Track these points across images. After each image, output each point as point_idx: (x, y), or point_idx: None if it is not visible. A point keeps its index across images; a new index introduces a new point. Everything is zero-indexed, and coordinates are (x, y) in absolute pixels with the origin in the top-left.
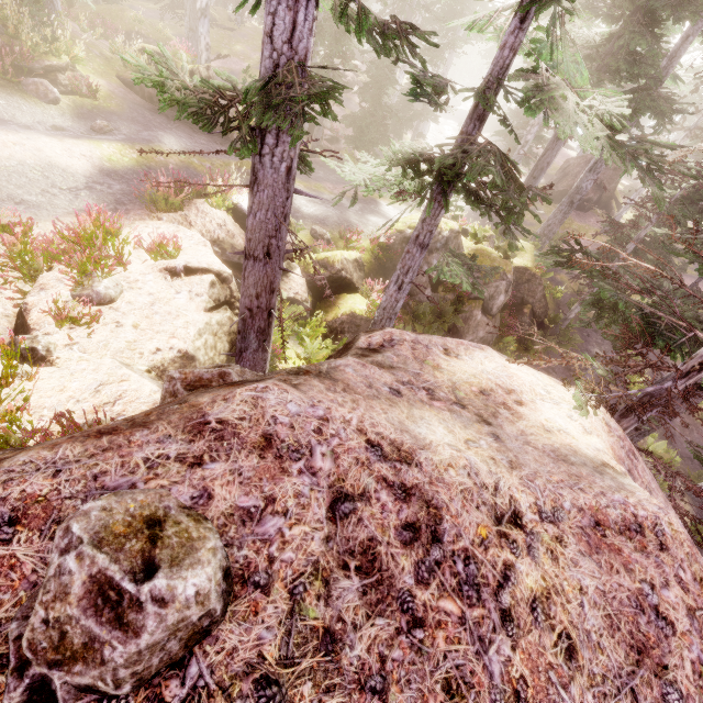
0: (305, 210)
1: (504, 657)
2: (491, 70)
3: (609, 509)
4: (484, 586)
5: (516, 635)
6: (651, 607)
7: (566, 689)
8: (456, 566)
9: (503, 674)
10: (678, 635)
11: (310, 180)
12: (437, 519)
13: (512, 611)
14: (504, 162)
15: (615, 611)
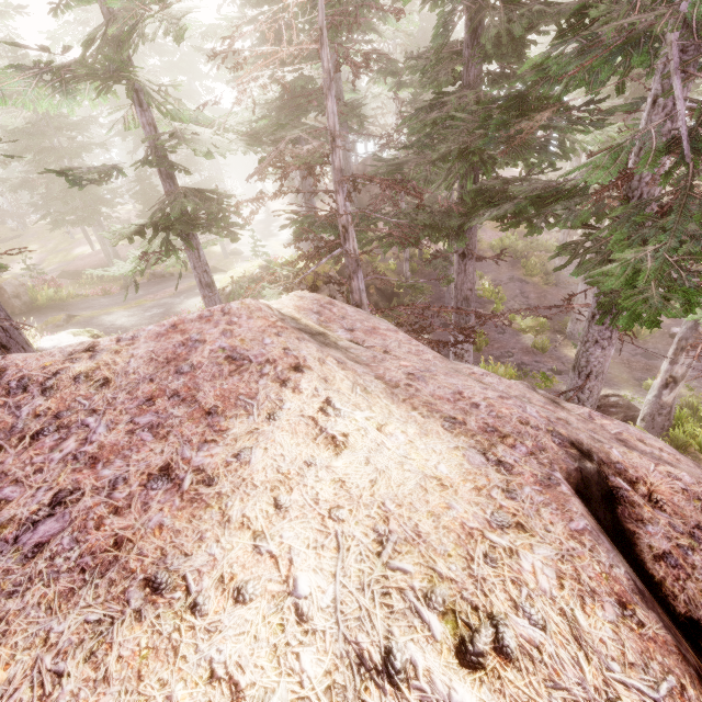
0: (128, 324)
1: (36, 406)
2: (150, 144)
3: (188, 316)
4: (33, 384)
5: (54, 394)
6: (192, 341)
7: (89, 399)
8: (10, 385)
9: (30, 413)
10: (206, 344)
11: (129, 302)
12: (2, 372)
13: (55, 385)
14: (196, 192)
15: (158, 354)
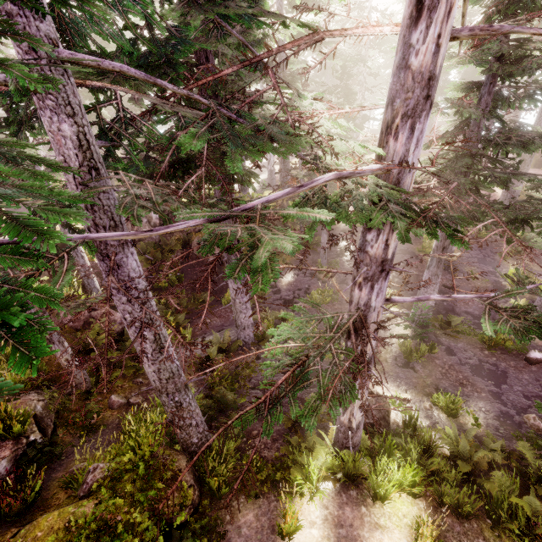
0: None
1: None
2: None
3: None
4: None
5: None
6: None
7: None
8: None
9: None
10: None
11: None
12: None
13: None
14: None
15: None
